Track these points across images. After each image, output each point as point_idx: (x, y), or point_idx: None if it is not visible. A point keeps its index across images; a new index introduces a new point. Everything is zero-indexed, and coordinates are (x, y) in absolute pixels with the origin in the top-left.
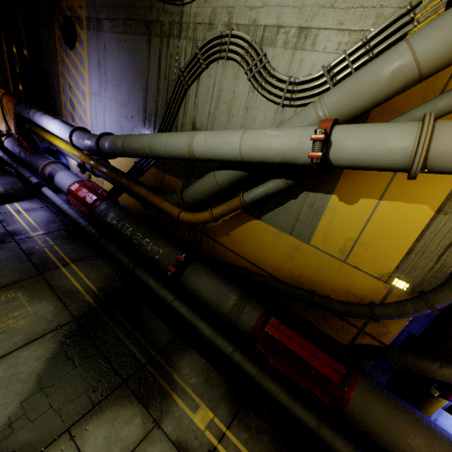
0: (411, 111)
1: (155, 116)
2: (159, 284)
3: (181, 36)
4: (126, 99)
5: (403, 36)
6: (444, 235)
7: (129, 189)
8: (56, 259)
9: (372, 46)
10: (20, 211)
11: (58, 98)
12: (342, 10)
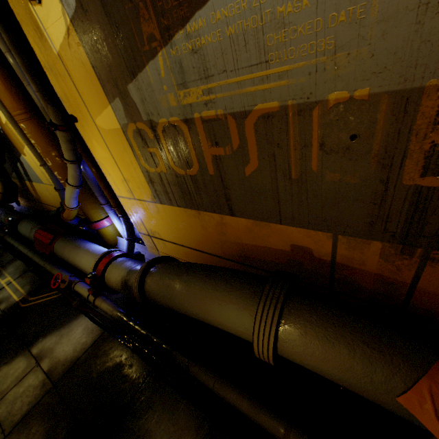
0: None
1: None
2: (11, 239)
3: None
4: None
5: None
6: None
7: None
8: None
9: None
10: None
11: None
12: None
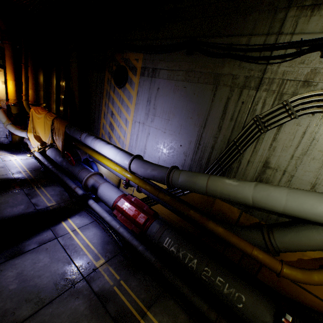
0: None
1: (211, 149)
2: None
3: (259, 88)
4: (176, 131)
5: None
6: None
7: (199, 223)
8: (131, 305)
9: None
10: (75, 230)
11: (98, 120)
12: None
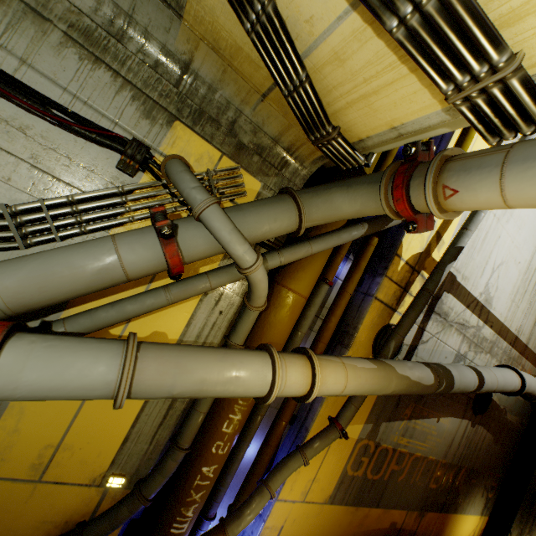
0: (123, 302)
1: None
2: None
3: None
4: None
5: (117, 215)
6: (157, 414)
7: None
8: None
9: (81, 210)
10: None
11: None
12: (40, 145)
